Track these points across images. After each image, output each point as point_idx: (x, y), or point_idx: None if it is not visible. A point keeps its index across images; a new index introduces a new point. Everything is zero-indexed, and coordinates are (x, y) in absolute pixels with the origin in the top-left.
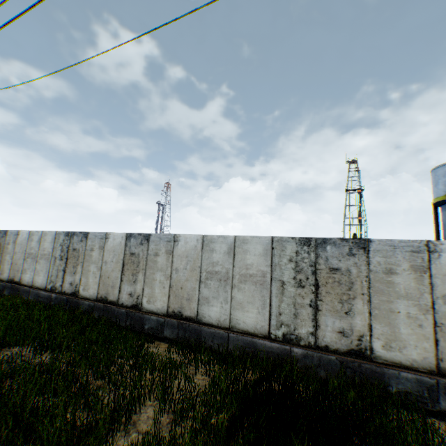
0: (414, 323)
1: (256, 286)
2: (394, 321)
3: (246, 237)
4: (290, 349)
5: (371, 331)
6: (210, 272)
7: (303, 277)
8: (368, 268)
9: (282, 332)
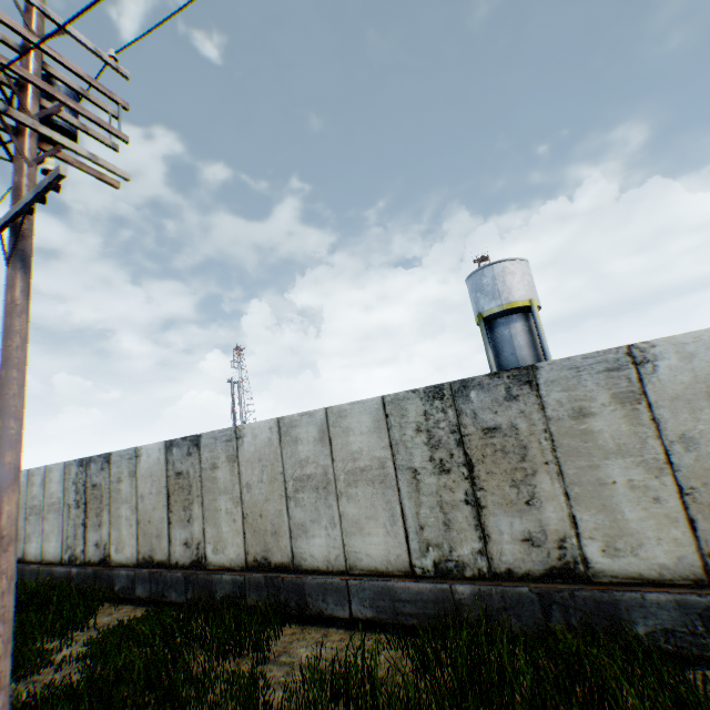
0: (130, 523)
1: (57, 514)
2: (121, 525)
3: (53, 465)
4: (72, 570)
5: (111, 538)
6: (33, 507)
7: (81, 498)
8: (111, 480)
9: (70, 554)
